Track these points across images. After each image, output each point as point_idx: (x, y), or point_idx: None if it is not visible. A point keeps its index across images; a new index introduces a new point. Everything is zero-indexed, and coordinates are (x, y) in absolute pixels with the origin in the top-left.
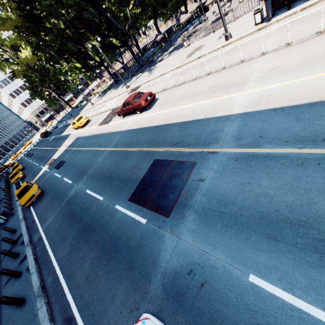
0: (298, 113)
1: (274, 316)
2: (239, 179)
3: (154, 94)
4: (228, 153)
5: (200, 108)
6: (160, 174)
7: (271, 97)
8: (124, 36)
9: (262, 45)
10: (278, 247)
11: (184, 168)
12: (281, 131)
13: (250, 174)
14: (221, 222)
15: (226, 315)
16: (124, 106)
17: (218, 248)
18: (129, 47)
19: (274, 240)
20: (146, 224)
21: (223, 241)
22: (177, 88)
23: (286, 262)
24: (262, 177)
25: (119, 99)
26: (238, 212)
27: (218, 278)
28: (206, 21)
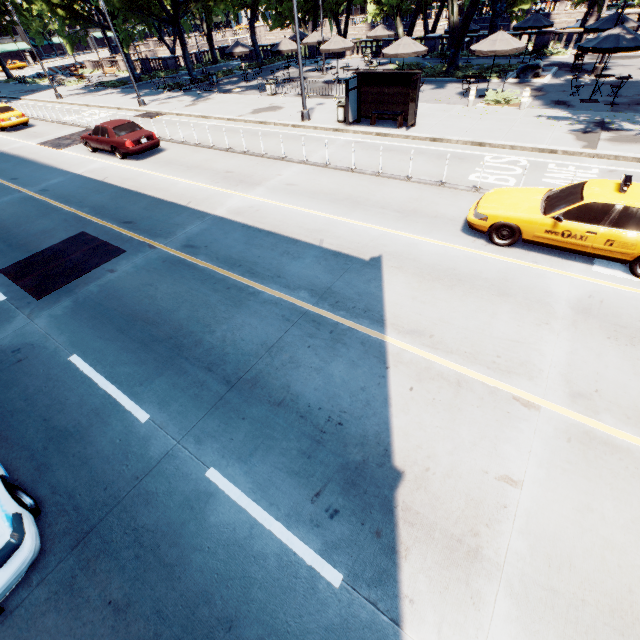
0: (254, 237)
1: (64, 381)
2: (148, 279)
3: (158, 139)
4: (165, 252)
5: (194, 191)
6: (71, 252)
7: (256, 213)
8: (174, 4)
9: (316, 152)
10: (118, 337)
11: (106, 254)
12: (225, 248)
13: (161, 277)
14: (91, 313)
15: (22, 382)
16: (96, 133)
17: (66, 334)
18: (180, 32)
19: (121, 332)
20: (3, 302)
21: (76, 329)
22: (199, 150)
23: (113, 348)
24: (167, 283)
25: (114, 116)
26: (116, 307)
27: (42, 356)
28: (325, 73)
